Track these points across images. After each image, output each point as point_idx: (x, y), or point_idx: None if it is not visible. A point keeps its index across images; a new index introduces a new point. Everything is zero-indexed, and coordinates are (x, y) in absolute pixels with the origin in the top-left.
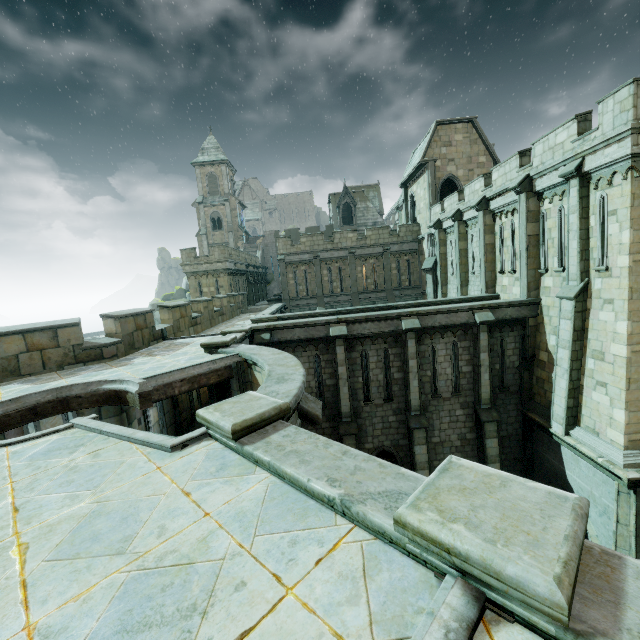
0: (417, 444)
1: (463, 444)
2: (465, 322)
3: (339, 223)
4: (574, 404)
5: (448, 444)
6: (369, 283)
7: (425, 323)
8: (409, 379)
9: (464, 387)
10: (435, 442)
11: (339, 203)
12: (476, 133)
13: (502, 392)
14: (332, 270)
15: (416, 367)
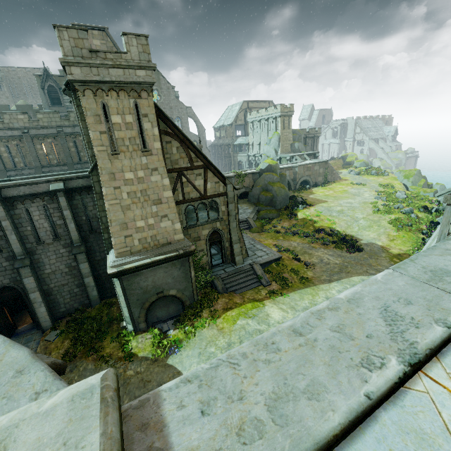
0: (25, 277)
1: (71, 270)
2: (47, 191)
3: (47, 103)
4: (109, 236)
5: (59, 272)
6: (51, 158)
7: (11, 193)
8: (7, 235)
9: (62, 234)
10: (48, 273)
11: (42, 85)
12: (111, 41)
13: (92, 233)
14: (10, 147)
15: (10, 226)
